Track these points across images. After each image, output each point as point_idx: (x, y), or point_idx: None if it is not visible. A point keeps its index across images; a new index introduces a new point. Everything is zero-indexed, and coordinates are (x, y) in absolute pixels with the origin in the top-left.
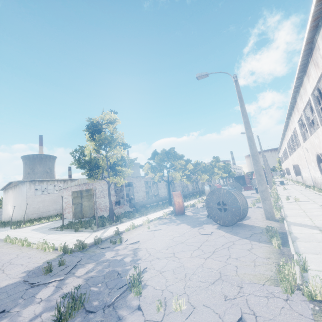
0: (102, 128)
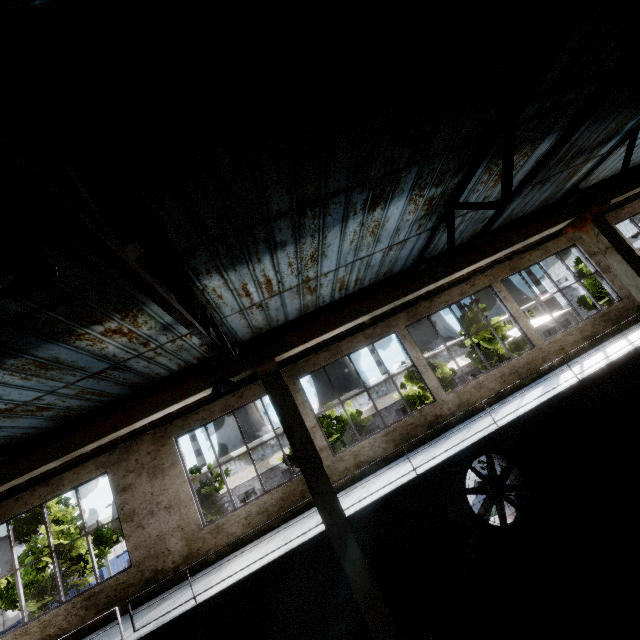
0: (25, 532)
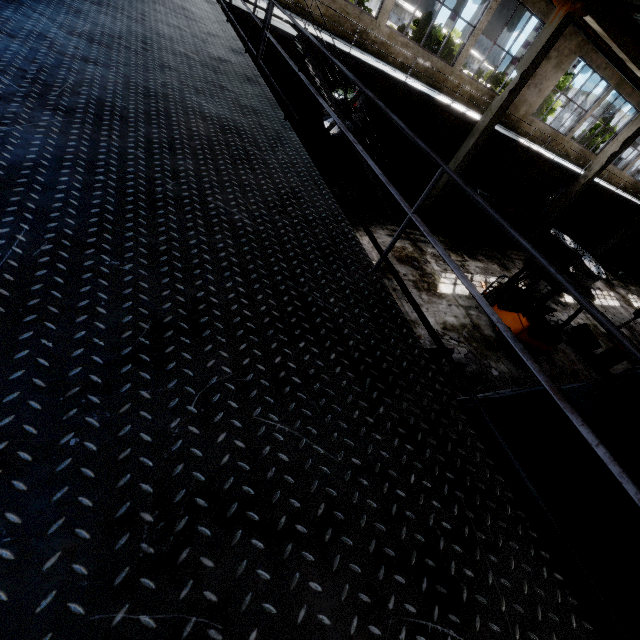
0: None
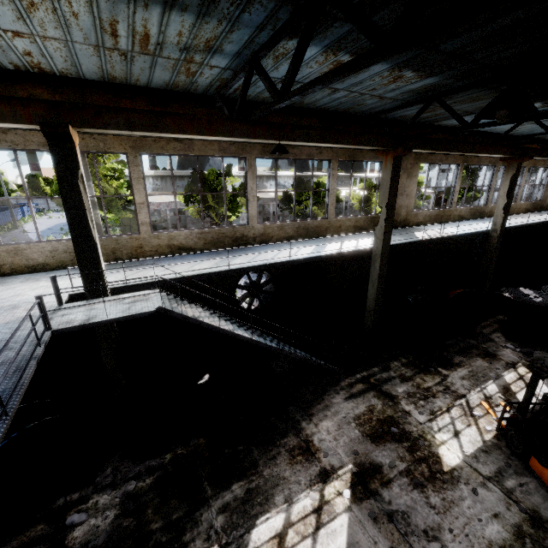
0: None
